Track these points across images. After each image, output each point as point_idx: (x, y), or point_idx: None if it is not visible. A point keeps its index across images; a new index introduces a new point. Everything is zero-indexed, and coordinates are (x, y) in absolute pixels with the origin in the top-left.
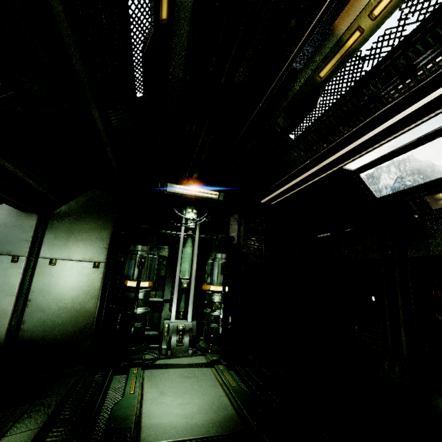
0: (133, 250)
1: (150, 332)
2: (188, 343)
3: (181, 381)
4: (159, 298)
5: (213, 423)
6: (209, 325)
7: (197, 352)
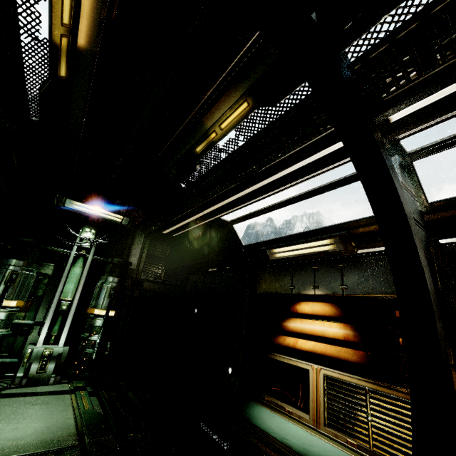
0: (4, 264)
1: (7, 359)
2: (53, 370)
3: (27, 408)
4: (28, 320)
5: (44, 442)
6: (83, 350)
7: (63, 380)
